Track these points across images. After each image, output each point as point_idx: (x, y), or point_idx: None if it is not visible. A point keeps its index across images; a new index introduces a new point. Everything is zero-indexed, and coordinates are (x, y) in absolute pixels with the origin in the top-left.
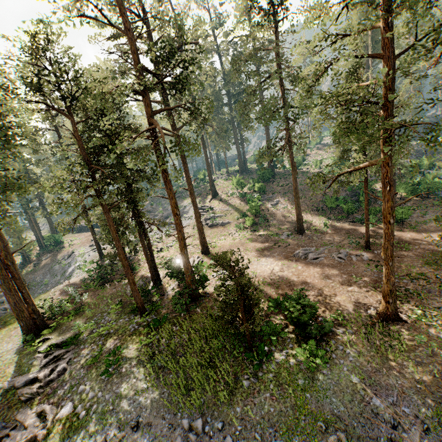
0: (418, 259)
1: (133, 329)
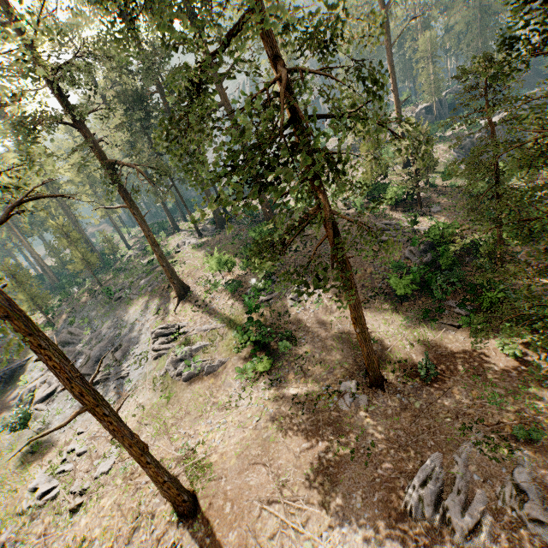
0: None
1: None
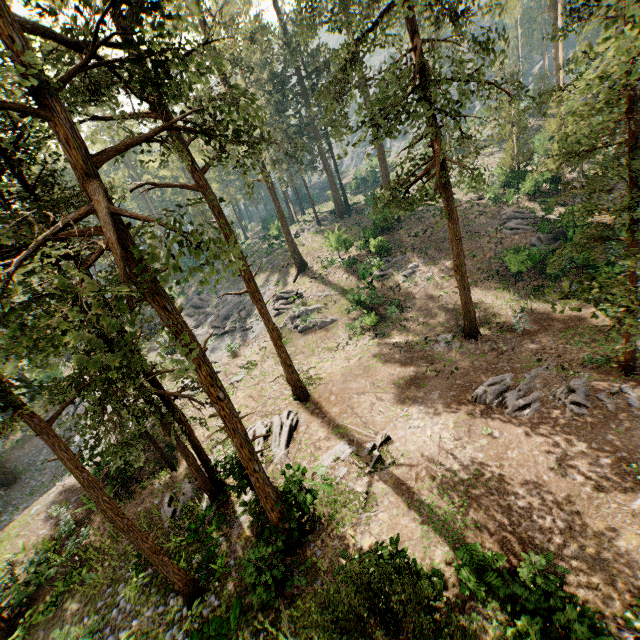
0: None
1: None
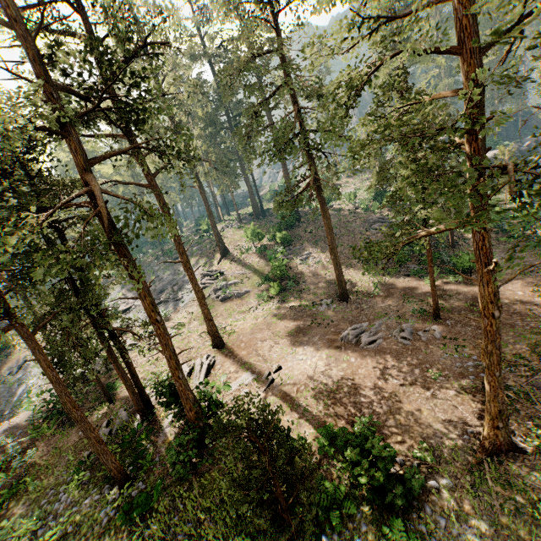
0: (506, 329)
1: (106, 519)
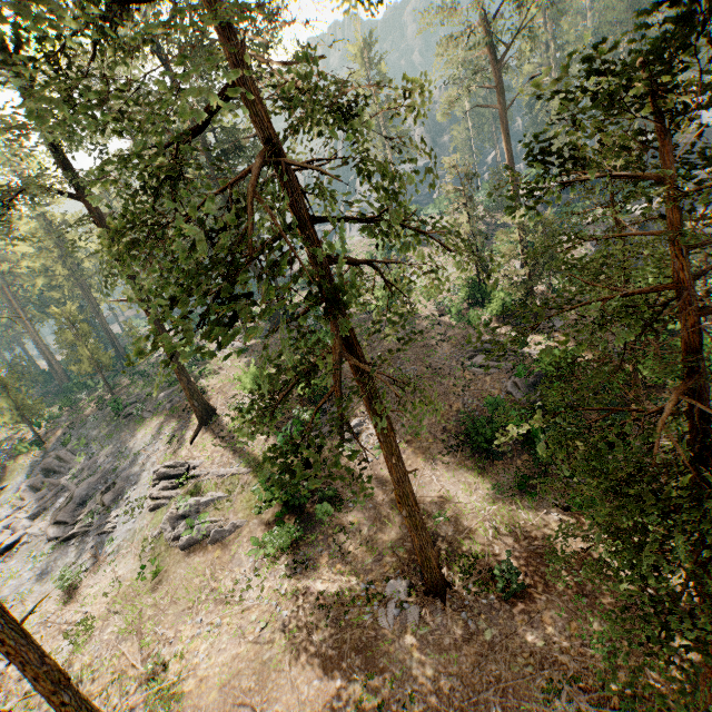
0: None
1: None
